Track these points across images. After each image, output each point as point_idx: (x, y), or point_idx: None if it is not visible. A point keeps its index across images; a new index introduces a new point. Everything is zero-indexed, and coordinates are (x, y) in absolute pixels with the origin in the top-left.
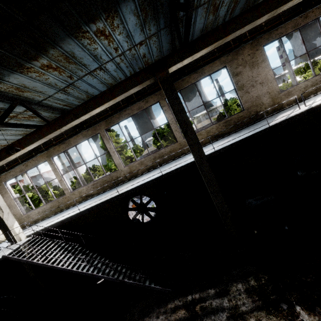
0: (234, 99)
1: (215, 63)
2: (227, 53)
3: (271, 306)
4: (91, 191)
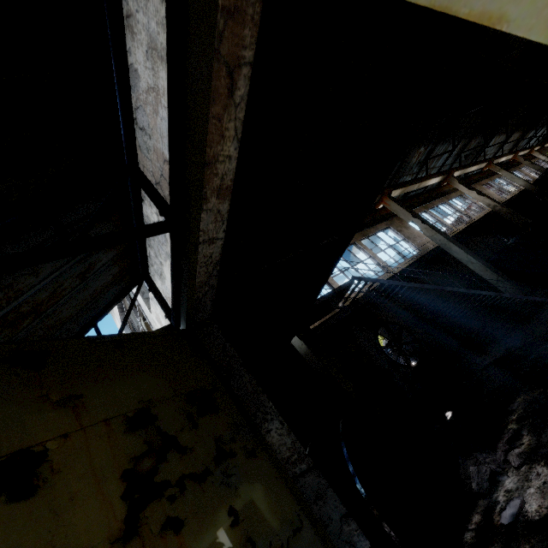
0: None
1: (382, 224)
2: (386, 220)
3: None
4: None
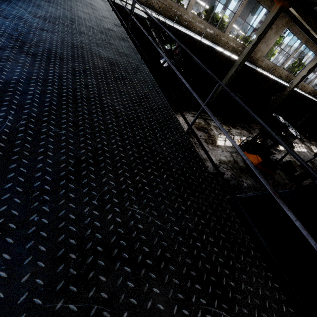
0: (219, 16)
1: None
2: (283, 12)
3: (224, 124)
4: (155, 2)
